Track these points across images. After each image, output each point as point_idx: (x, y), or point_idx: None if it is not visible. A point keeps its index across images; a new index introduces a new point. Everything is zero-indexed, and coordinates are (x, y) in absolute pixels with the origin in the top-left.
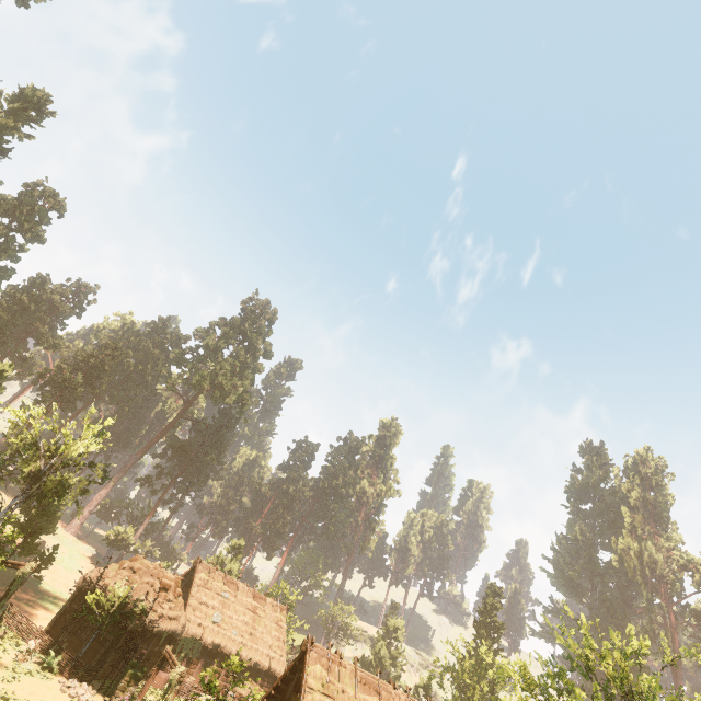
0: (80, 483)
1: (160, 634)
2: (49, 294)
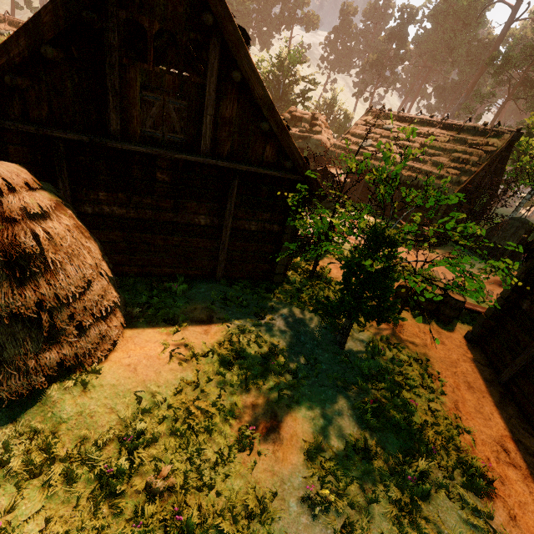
0: (302, 94)
1: (301, 152)
2: (354, 13)
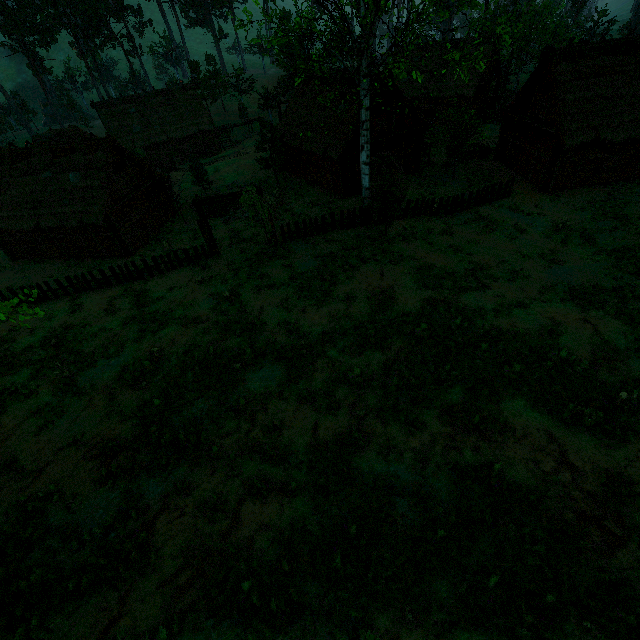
0: (327, 48)
1: None
2: None
